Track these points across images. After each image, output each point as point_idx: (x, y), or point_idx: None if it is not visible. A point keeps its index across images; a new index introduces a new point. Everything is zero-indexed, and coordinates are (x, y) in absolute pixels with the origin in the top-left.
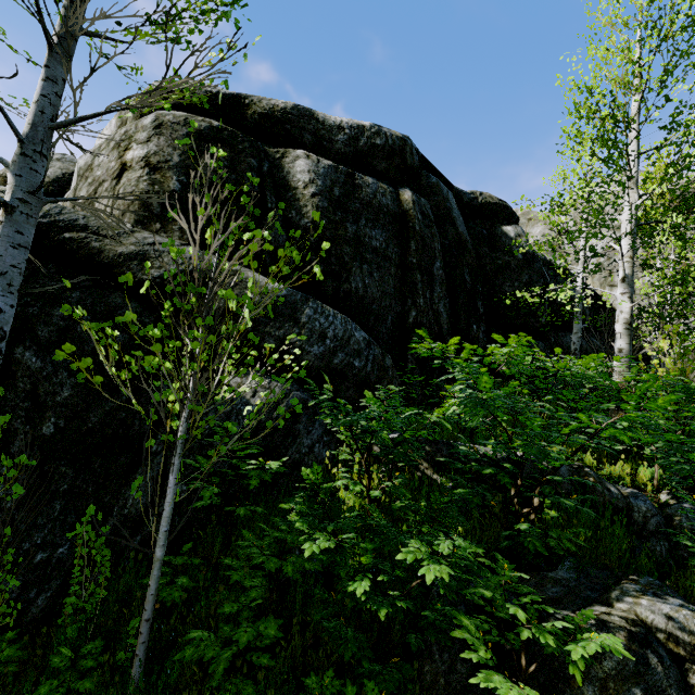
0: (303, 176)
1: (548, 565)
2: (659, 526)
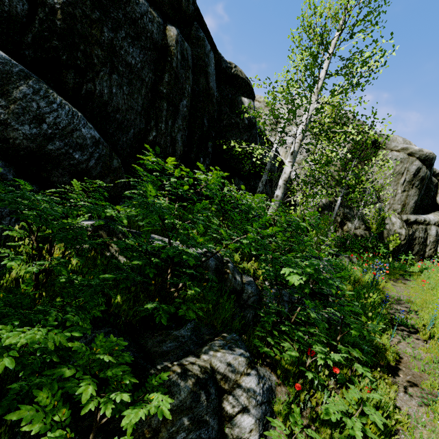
0: None
1: (177, 325)
2: (254, 302)
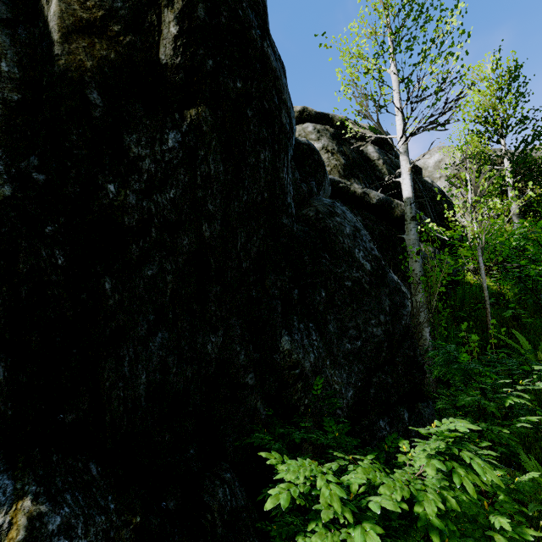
0: (374, 154)
1: None
2: None
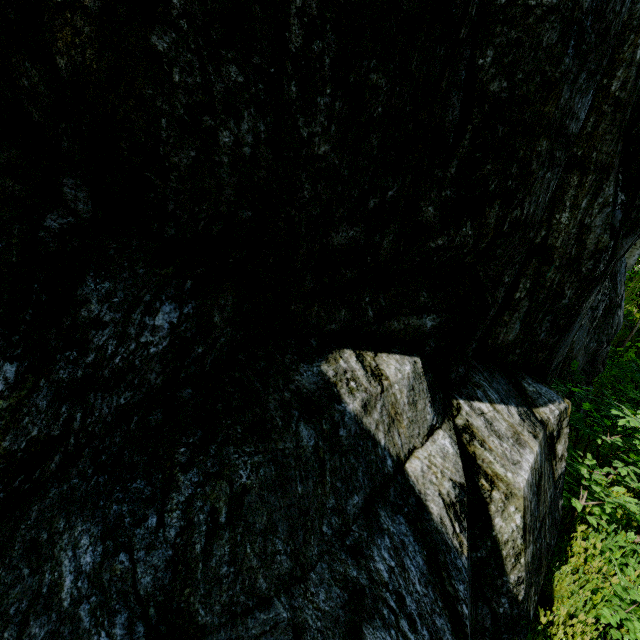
0: None
1: None
2: None
